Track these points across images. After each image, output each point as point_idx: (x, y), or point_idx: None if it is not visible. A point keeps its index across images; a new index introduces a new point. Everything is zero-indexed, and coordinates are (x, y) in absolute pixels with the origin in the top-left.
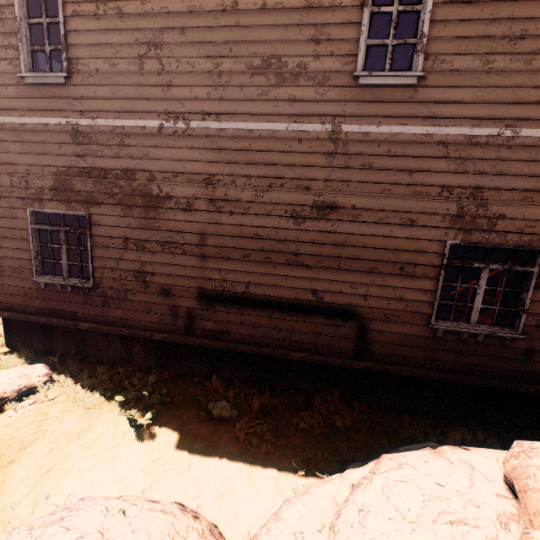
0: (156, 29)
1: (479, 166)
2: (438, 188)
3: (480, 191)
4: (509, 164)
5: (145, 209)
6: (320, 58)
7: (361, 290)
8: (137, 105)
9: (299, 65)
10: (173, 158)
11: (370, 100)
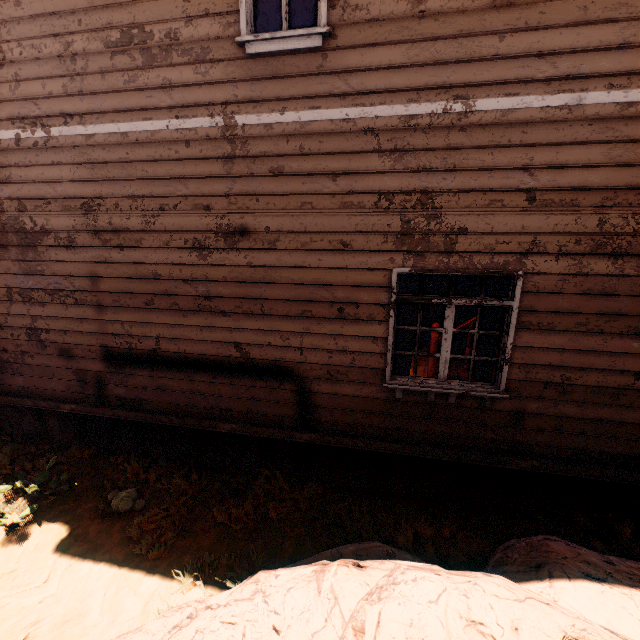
0: None
1: (424, 160)
2: (373, 196)
3: (430, 197)
4: (465, 153)
5: (22, 249)
6: (193, 21)
7: (294, 341)
8: None
9: (168, 34)
10: (40, 179)
11: (267, 77)
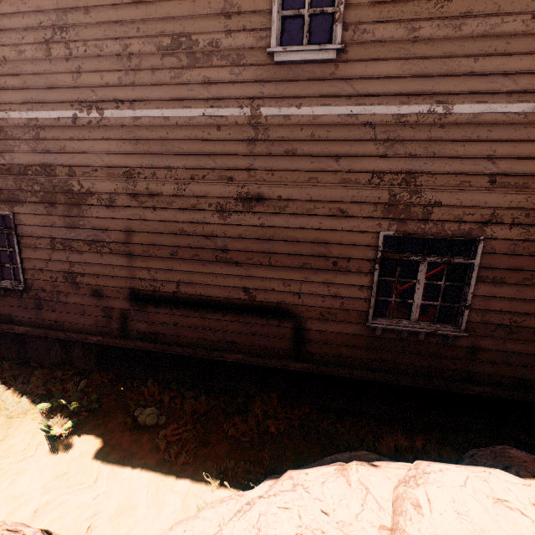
0: (59, 9)
1: (410, 149)
2: (367, 174)
3: (413, 177)
4: (442, 145)
5: (68, 207)
6: (232, 34)
7: (294, 287)
8: (48, 94)
9: (210, 43)
10: (90, 151)
11: (289, 79)
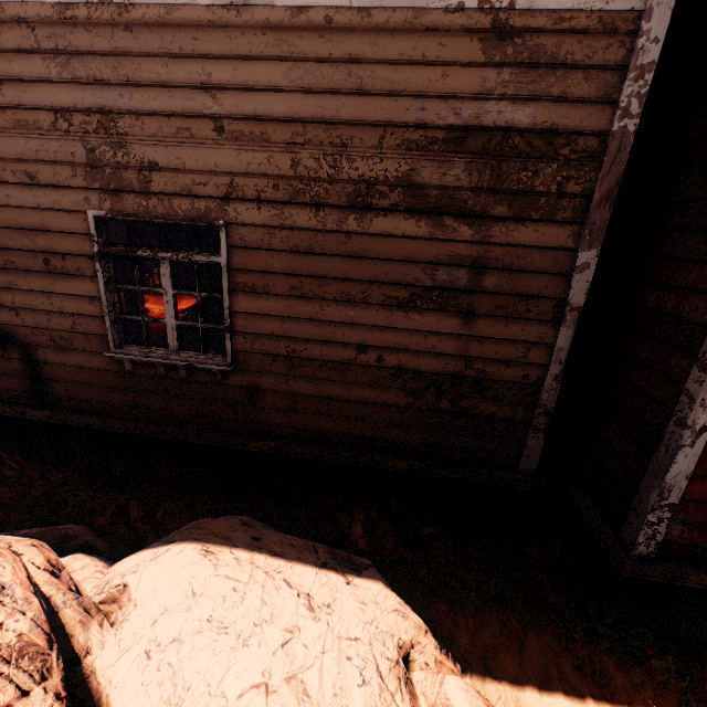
0: None
1: (94, 68)
2: (49, 114)
3: (112, 119)
4: (137, 62)
5: None
6: None
7: (6, 299)
8: None
9: None
10: None
11: None
